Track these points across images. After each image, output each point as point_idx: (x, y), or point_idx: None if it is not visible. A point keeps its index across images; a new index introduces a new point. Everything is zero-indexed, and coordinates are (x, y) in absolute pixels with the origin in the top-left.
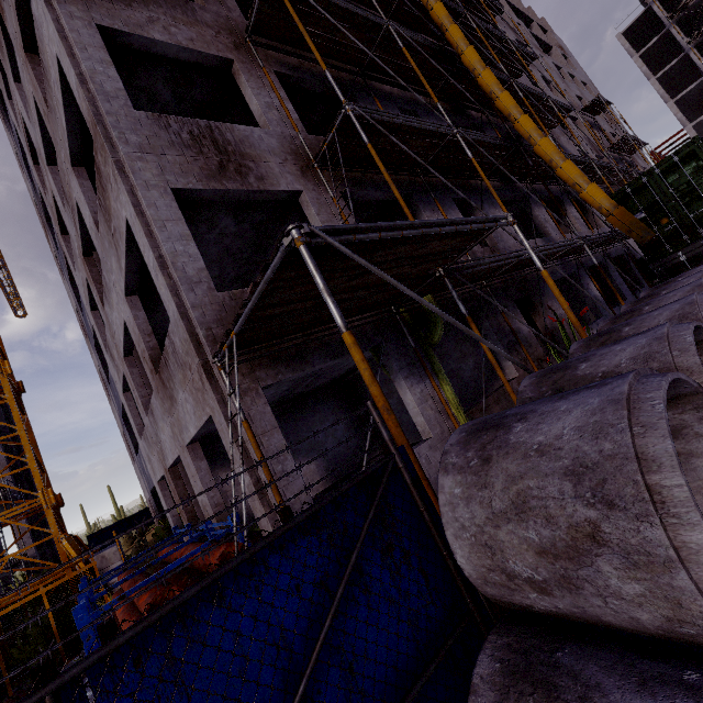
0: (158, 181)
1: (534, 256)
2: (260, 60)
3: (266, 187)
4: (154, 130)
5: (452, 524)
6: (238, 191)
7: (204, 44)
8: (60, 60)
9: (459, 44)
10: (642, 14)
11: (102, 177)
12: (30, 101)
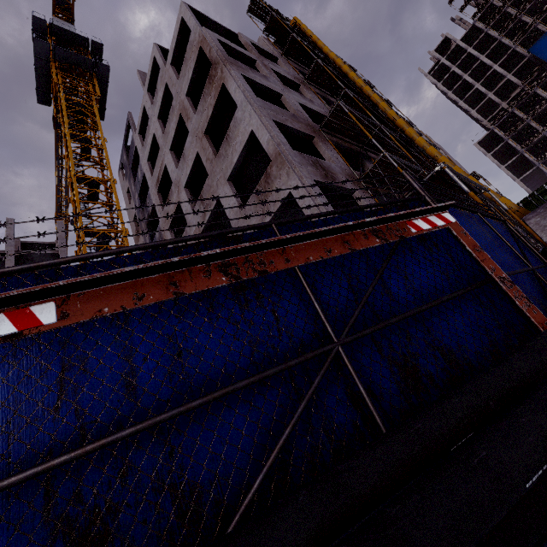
0: (308, 176)
1: (502, 204)
2: (327, 137)
3: (343, 186)
4: (301, 158)
5: (539, 229)
6: (333, 186)
7: (304, 130)
8: (255, 132)
9: (414, 136)
10: (488, 134)
11: (271, 177)
12: (188, 156)
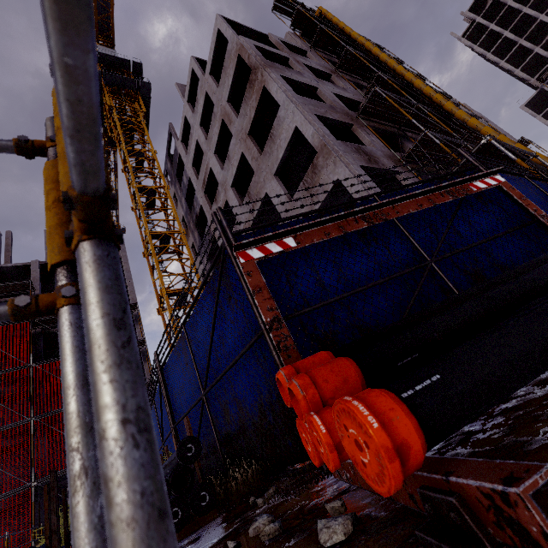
0: (354, 162)
1: None
2: (365, 123)
3: (386, 168)
4: (344, 146)
5: None
6: (377, 169)
7: (343, 119)
8: (299, 128)
9: (453, 109)
10: (536, 93)
11: (317, 168)
12: (233, 158)
